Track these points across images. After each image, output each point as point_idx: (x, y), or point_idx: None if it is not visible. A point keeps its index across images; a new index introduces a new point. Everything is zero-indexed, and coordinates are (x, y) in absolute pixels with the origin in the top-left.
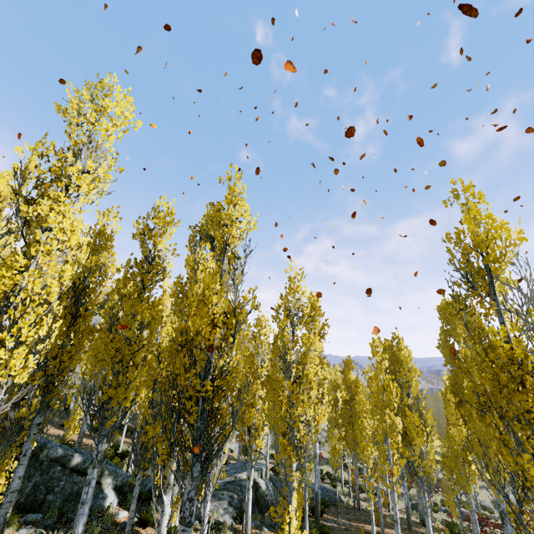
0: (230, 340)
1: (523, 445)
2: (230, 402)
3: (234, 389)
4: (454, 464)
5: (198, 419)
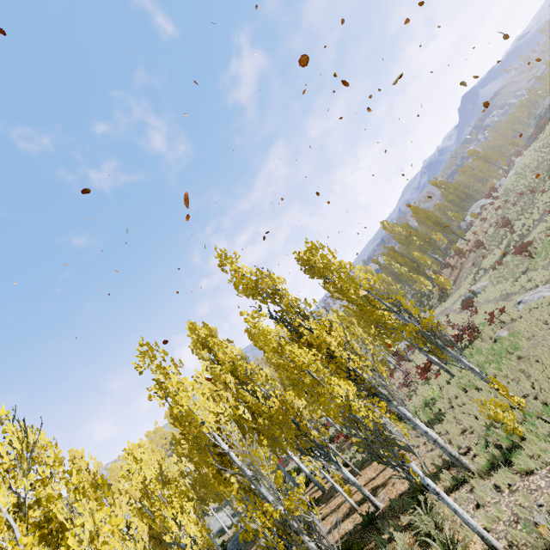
0: None
1: None
2: None
3: None
4: None
5: None
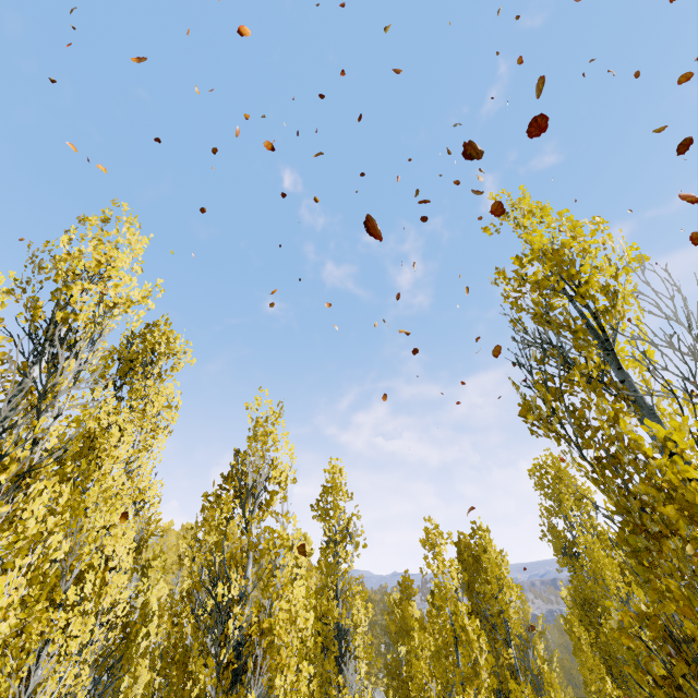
0: None
1: None
2: None
3: None
4: None
5: None
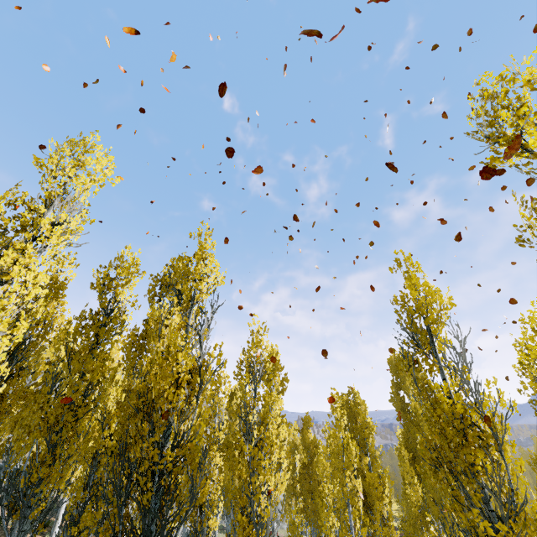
0: (193, 402)
1: (472, 500)
2: (189, 474)
3: (194, 458)
4: (413, 529)
5: (152, 498)
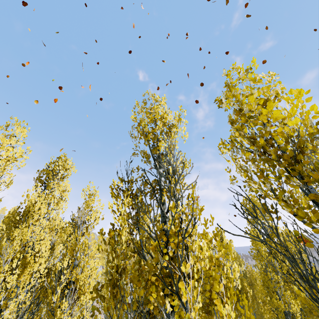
0: None
1: None
2: None
3: None
4: None
5: None
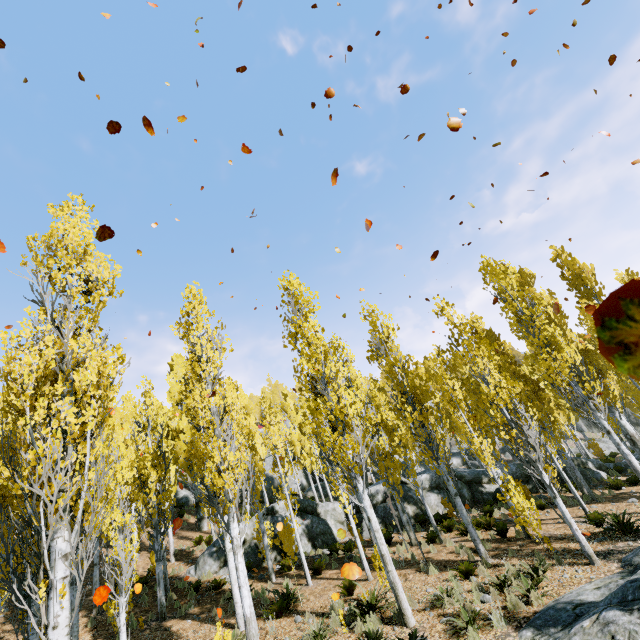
0: None
1: None
2: None
3: None
4: None
5: None
